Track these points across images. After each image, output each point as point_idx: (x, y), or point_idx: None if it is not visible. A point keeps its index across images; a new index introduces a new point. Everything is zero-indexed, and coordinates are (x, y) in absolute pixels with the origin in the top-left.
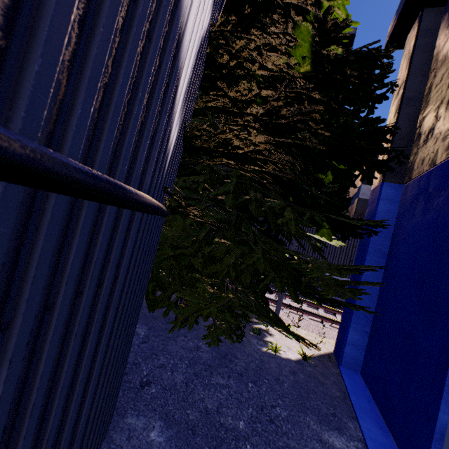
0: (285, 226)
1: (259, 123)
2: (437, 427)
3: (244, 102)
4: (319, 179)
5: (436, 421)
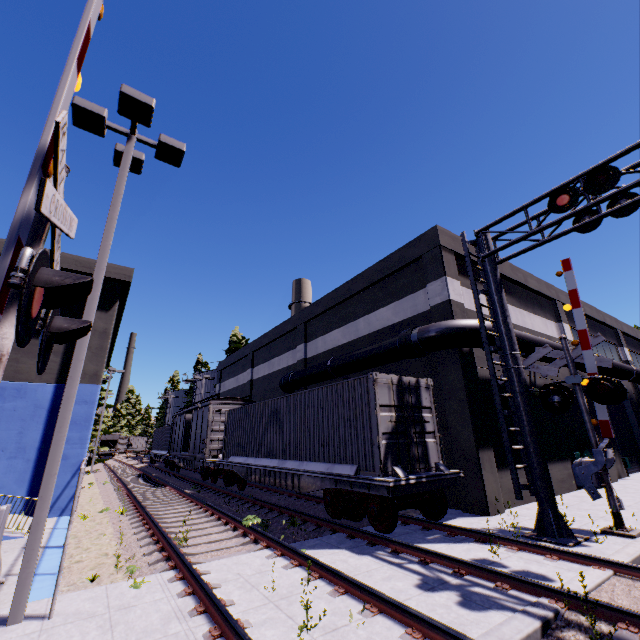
0: None
1: None
2: None
3: None
4: None
5: None
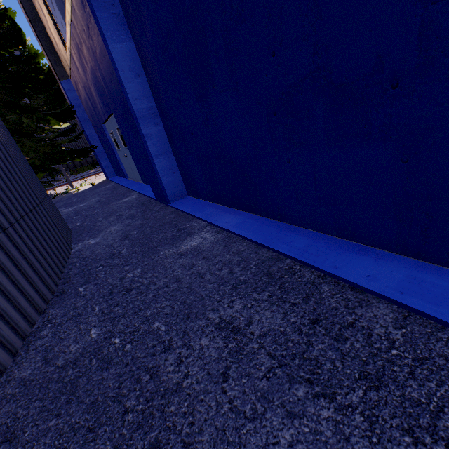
0: (30, 128)
1: None
2: (119, 161)
3: None
4: (25, 93)
5: (118, 160)
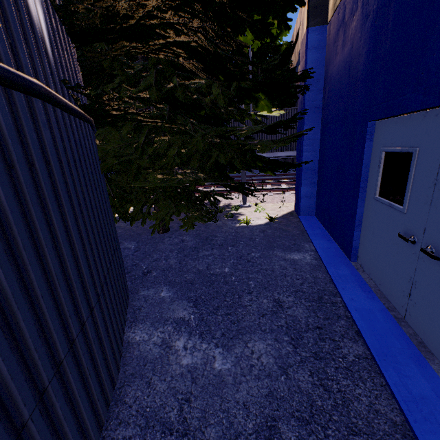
0: (223, 109)
1: None
2: (357, 218)
3: None
4: (243, 45)
5: (356, 215)
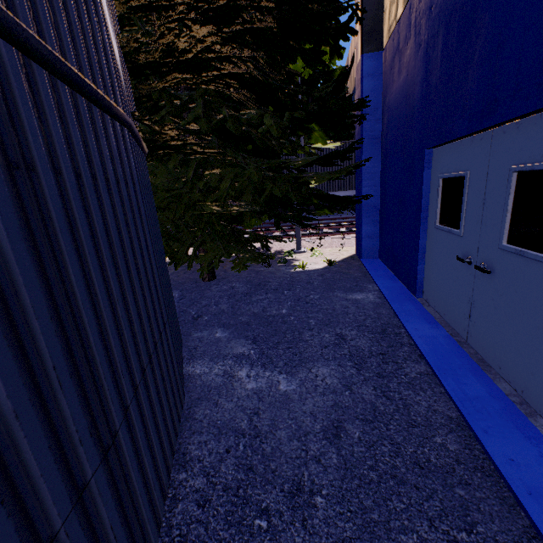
0: (274, 141)
1: (198, 13)
2: (420, 251)
3: None
4: (294, 73)
5: (418, 247)
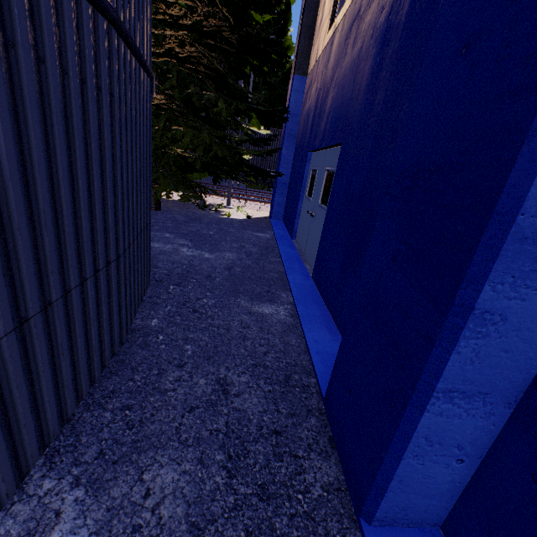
0: (223, 118)
1: (189, 29)
2: (298, 211)
3: (178, 16)
4: (245, 73)
5: (297, 209)
